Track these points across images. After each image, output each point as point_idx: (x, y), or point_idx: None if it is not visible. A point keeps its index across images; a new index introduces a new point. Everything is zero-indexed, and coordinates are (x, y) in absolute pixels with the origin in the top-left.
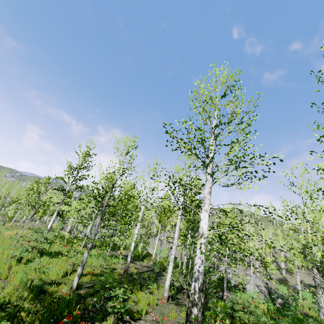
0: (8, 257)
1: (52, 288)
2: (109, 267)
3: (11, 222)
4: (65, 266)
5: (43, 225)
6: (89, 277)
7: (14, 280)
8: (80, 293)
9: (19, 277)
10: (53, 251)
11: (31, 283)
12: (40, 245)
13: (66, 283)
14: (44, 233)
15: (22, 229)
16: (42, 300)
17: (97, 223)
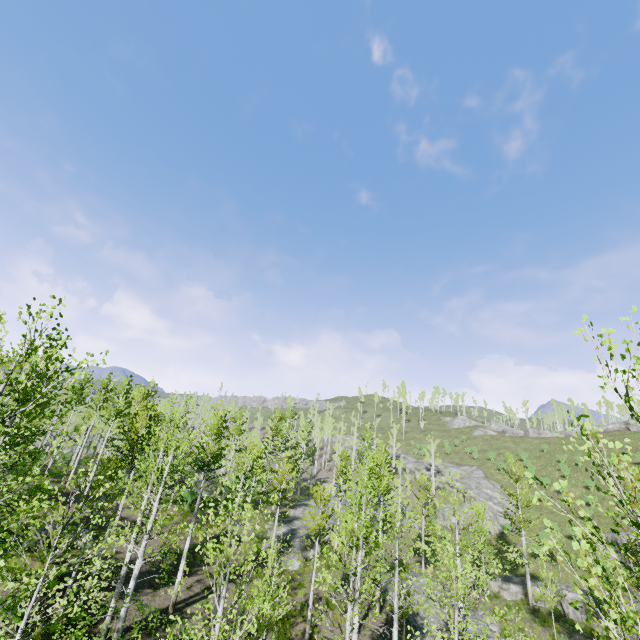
0: None
1: None
2: None
3: None
4: None
5: None
6: None
7: None
8: None
9: None
10: None
11: None
12: None
13: None
14: None
15: None
16: None
17: None
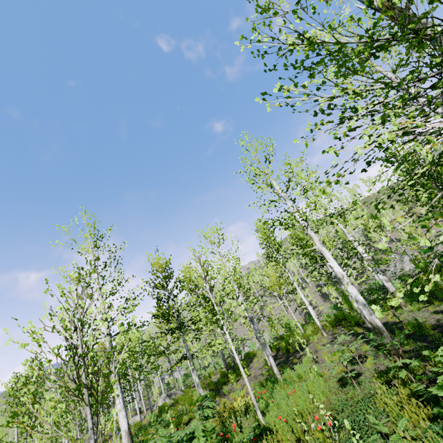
0: None
1: None
2: (337, 381)
3: None
4: None
5: None
6: None
7: None
8: None
9: None
10: None
11: None
12: None
13: None
14: None
15: None
16: None
17: None
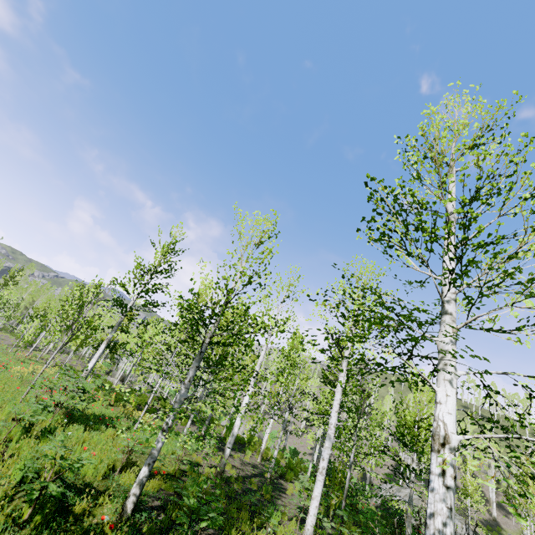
0: (9, 418)
1: (84, 504)
2: (187, 459)
3: (29, 350)
4: (112, 453)
5: (79, 362)
6: (155, 482)
7: (8, 476)
8: (140, 527)
9: (21, 467)
10: (91, 413)
11: (42, 490)
12: (70, 402)
13: (112, 495)
14: (79, 378)
15: (43, 365)
16: (59, 534)
17: (189, 375)
